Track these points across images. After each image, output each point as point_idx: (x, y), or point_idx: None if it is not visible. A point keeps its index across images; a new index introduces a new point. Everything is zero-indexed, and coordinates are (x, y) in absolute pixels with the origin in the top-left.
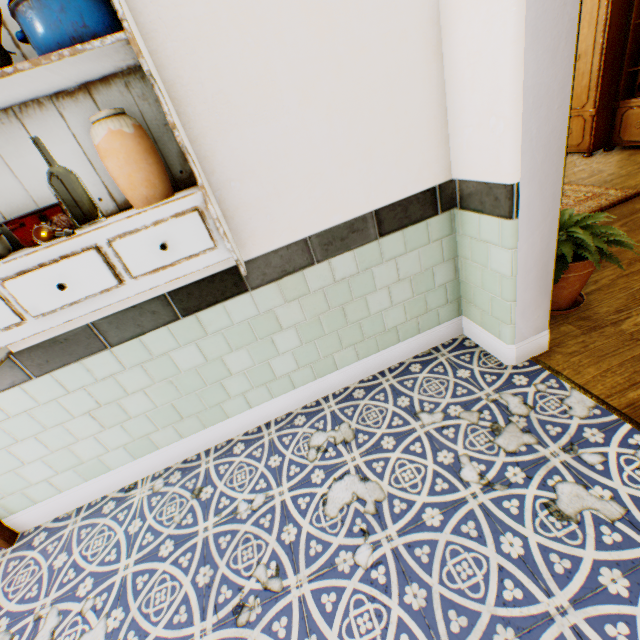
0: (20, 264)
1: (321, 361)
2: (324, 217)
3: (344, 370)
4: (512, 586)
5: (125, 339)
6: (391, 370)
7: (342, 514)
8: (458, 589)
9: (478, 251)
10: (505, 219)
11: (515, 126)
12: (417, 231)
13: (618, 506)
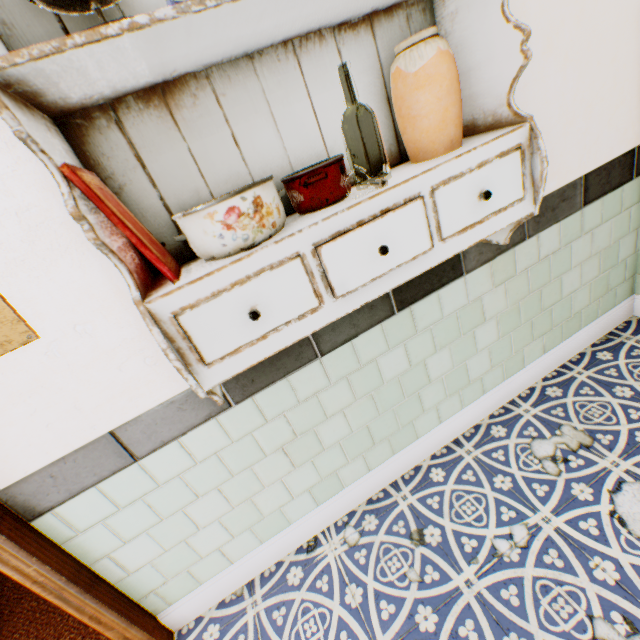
0: (337, 222)
1: (511, 358)
2: None
3: (530, 367)
4: None
5: (336, 344)
6: (574, 362)
7: None
8: None
9: None
10: None
11: None
12: (613, 199)
13: None
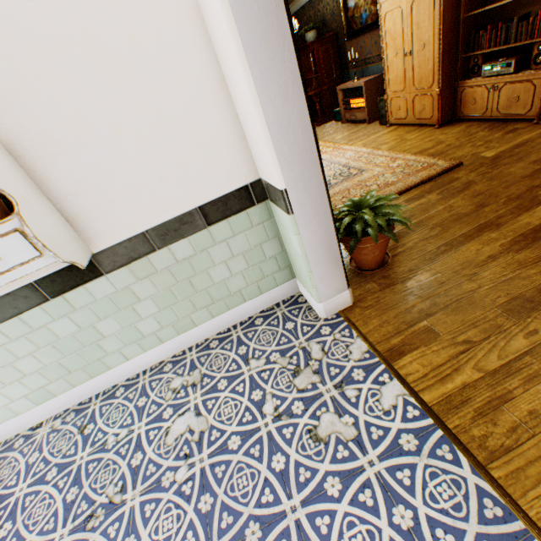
0: None
1: (181, 321)
2: (156, 215)
3: (203, 326)
4: (269, 492)
5: (6, 318)
6: (242, 323)
7: (176, 442)
8: (234, 496)
9: (286, 233)
10: (287, 214)
11: (270, 149)
12: (240, 219)
13: (355, 430)
